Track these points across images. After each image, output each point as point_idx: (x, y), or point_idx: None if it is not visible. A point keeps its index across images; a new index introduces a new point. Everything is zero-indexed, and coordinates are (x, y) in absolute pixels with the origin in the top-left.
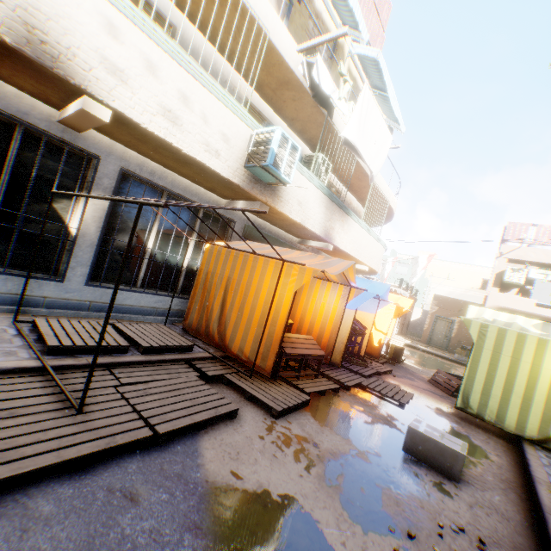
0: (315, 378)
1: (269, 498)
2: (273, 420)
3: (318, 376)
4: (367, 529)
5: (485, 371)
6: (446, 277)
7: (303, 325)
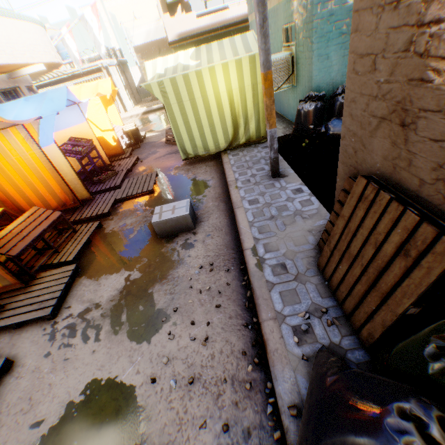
0: (75, 234)
1: (74, 407)
2: (53, 323)
3: (76, 231)
4: (150, 340)
5: (183, 122)
6: (134, 19)
7: (25, 192)
